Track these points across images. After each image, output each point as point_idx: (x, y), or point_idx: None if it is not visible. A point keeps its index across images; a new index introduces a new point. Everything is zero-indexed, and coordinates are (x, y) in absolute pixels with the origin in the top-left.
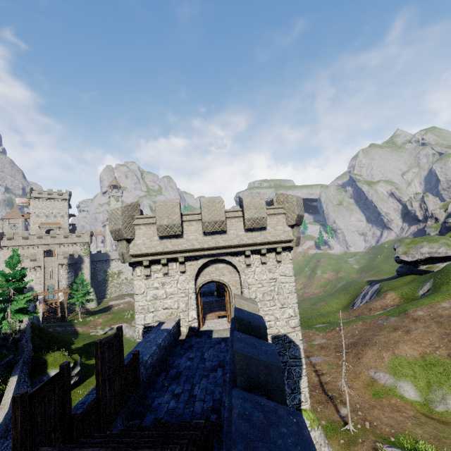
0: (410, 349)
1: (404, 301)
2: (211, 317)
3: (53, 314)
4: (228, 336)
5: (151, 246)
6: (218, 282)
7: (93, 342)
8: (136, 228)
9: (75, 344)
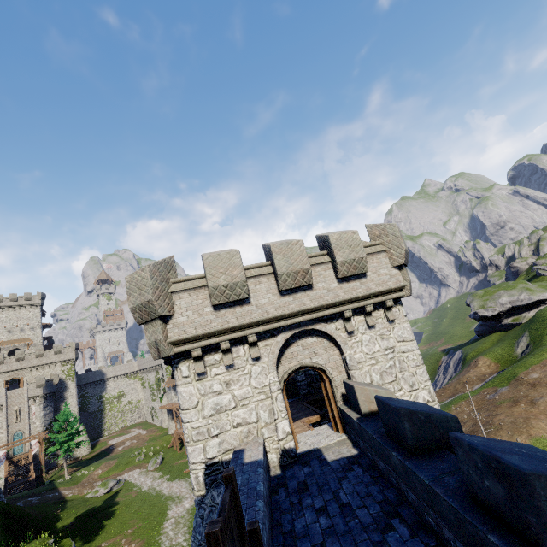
0: None
1: (502, 366)
2: (299, 428)
3: (22, 477)
4: (354, 453)
5: (203, 324)
6: (310, 368)
7: (91, 511)
8: (174, 298)
9: (63, 519)
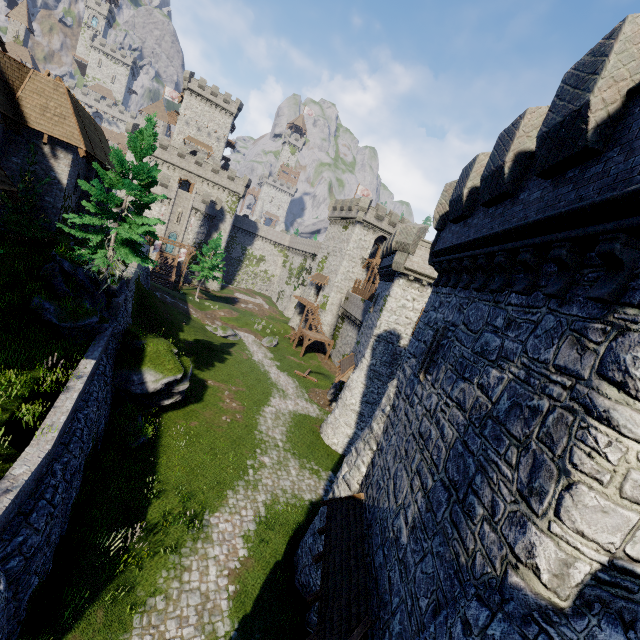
0: None
1: None
2: None
3: (164, 273)
4: None
5: None
6: None
7: (208, 343)
8: None
9: (185, 333)
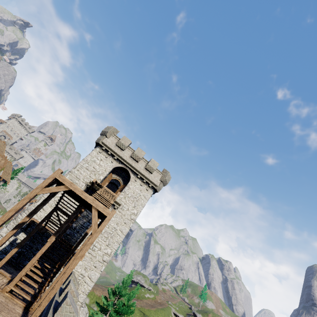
0: (99, 292)
1: None
2: None
3: None
4: None
5: None
6: None
7: None
8: None
9: None
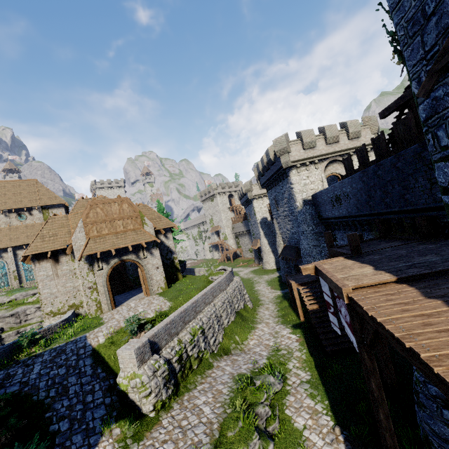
0: None
1: None
2: None
3: None
4: None
5: (300, 156)
6: (335, 174)
7: None
8: (291, 147)
9: None
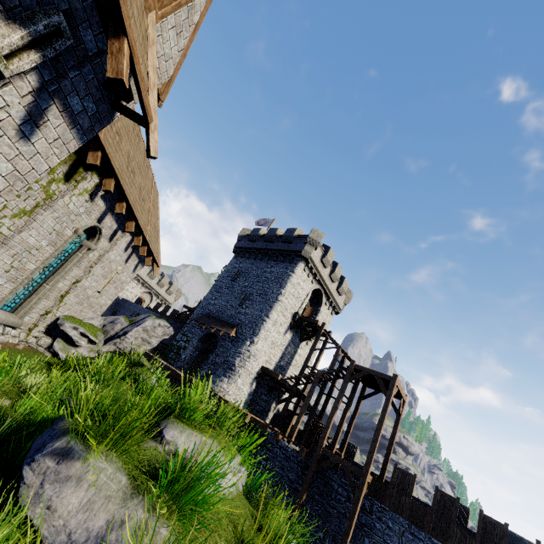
0: None
1: None
2: None
3: None
4: None
5: (143, 275)
6: (143, 299)
7: None
8: (145, 267)
9: None
